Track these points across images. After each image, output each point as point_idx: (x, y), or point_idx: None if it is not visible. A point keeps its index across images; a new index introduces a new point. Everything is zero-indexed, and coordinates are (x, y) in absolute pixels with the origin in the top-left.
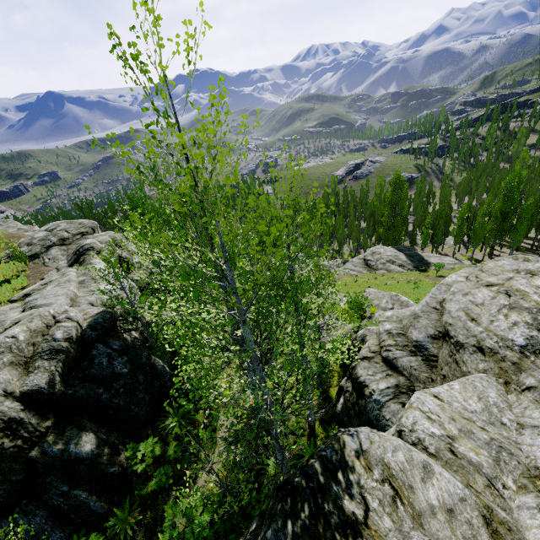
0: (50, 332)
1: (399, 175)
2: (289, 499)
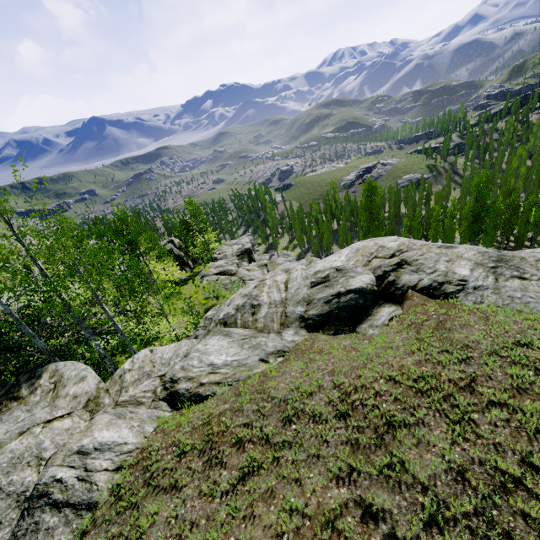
0: None
1: (370, 182)
2: (0, 388)
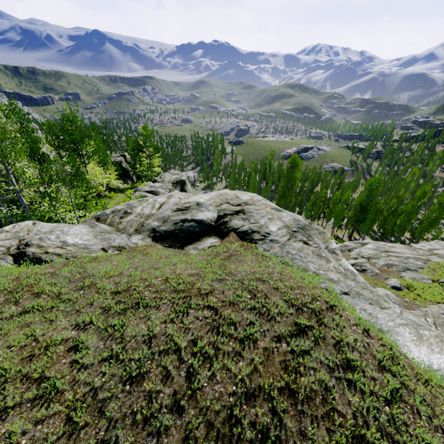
0: None
1: (295, 157)
2: None
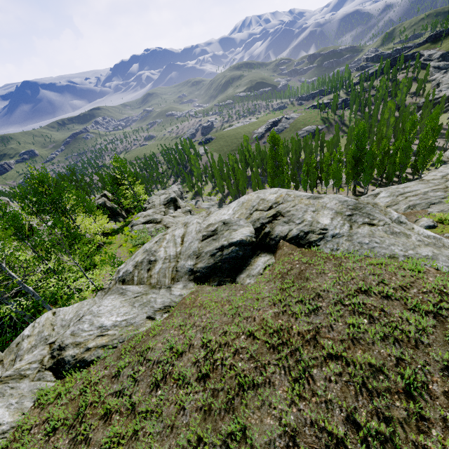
0: None
1: (273, 134)
2: None
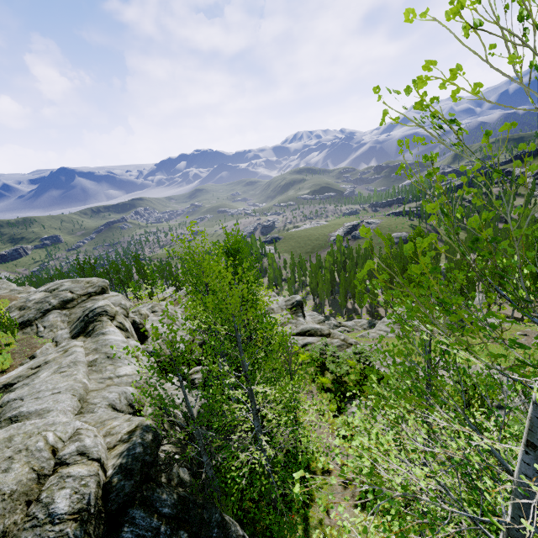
0: (43, 495)
1: (420, 231)
2: None
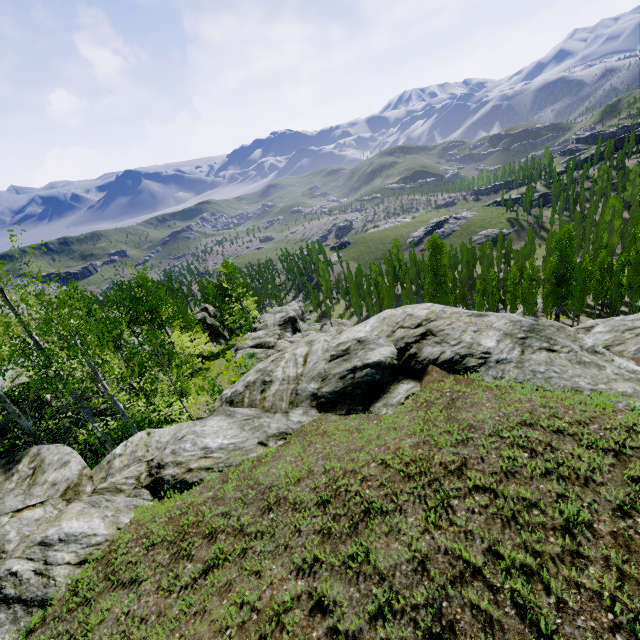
0: None
1: (435, 239)
2: None
